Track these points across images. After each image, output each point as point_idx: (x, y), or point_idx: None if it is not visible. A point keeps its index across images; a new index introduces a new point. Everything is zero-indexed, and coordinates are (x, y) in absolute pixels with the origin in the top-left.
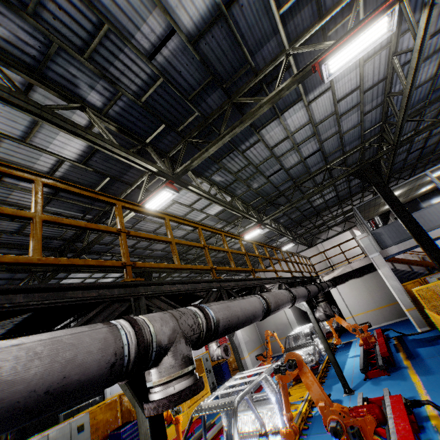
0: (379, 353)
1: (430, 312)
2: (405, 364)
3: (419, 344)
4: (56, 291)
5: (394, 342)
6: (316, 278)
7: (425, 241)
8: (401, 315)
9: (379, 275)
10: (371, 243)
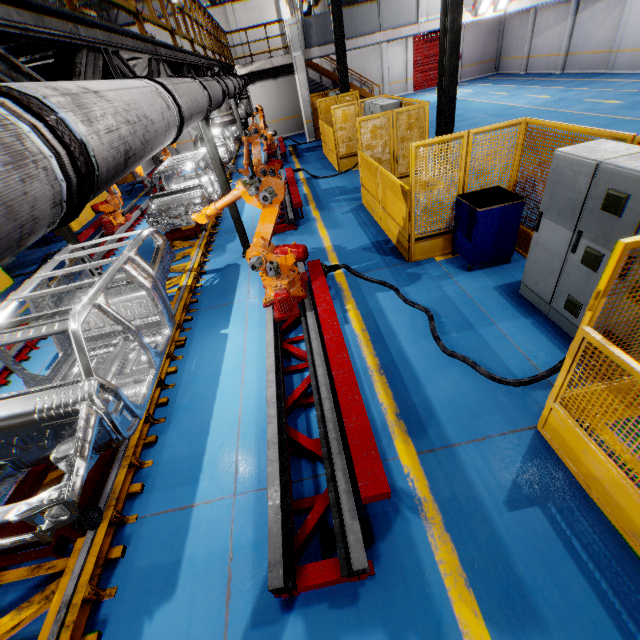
0: (279, 153)
1: (322, 121)
2: (294, 160)
3: (306, 149)
4: (172, 51)
5: (290, 149)
6: (234, 69)
7: (342, 54)
8: (299, 129)
9: (294, 81)
10: (299, 37)
